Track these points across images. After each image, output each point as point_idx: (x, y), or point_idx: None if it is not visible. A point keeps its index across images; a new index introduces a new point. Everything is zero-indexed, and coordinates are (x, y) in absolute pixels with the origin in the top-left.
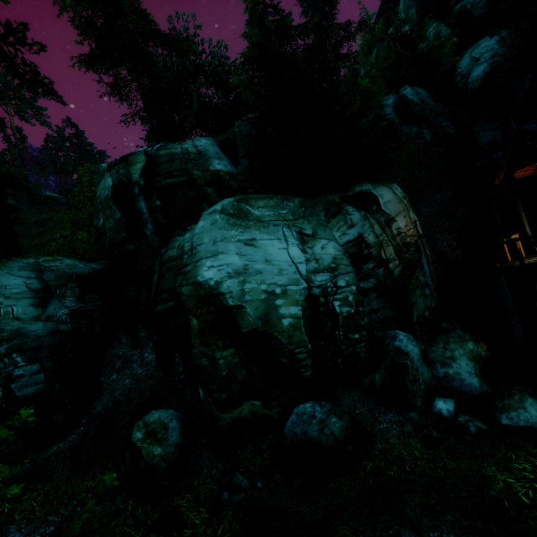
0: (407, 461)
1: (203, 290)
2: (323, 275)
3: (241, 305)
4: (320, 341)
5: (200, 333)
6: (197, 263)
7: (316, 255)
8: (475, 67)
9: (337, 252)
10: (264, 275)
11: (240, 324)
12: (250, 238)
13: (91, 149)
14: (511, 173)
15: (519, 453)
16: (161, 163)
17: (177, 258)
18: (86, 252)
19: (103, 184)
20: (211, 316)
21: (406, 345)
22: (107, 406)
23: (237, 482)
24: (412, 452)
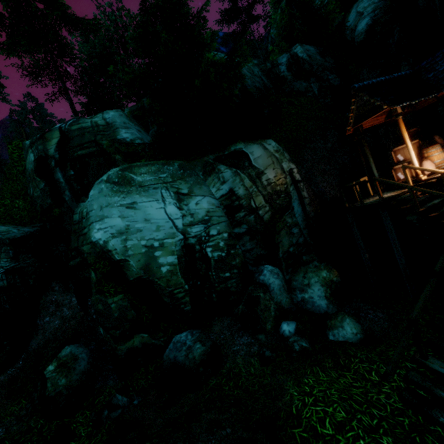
0: (242, 377)
1: (98, 248)
2: (198, 227)
3: (125, 259)
4: (197, 282)
5: (97, 283)
6: (90, 227)
7: (191, 210)
8: (360, 21)
9: (211, 206)
10: (144, 232)
11: (127, 274)
12: (131, 202)
13: (50, 119)
14: (358, 124)
15: (314, 369)
16: (73, 137)
17: (79, 222)
18: (22, 217)
19: (28, 159)
20: (107, 269)
21: (268, 278)
22: (40, 344)
23: (116, 401)
24: (249, 369)
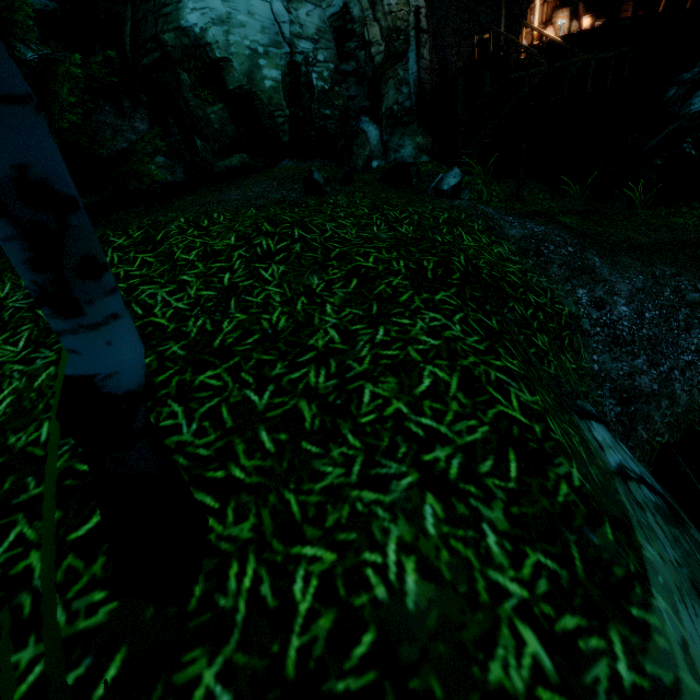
0: None
1: (189, 40)
2: (305, 44)
3: (226, 59)
4: (298, 113)
5: (192, 86)
6: (179, 4)
7: (299, 19)
8: None
9: (321, 21)
10: (247, 30)
11: (227, 81)
12: None
13: None
14: None
15: None
16: None
17: None
18: None
19: None
20: (200, 72)
21: (368, 127)
22: None
23: None
24: None
